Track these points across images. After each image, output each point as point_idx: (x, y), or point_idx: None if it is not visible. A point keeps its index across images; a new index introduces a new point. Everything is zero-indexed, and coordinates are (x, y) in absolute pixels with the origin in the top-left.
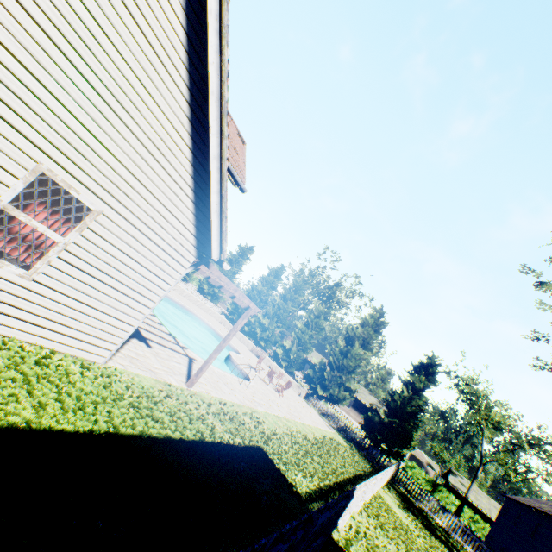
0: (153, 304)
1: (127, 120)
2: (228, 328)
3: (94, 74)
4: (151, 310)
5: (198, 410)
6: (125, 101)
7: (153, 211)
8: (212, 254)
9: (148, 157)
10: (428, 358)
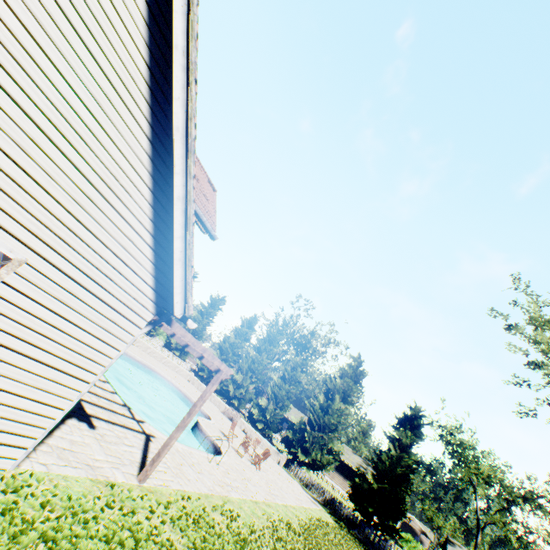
0: (95, 376)
1: (69, 152)
2: (197, 386)
3: (27, 97)
4: (91, 385)
5: (151, 518)
6: (68, 130)
7: (99, 260)
8: (174, 310)
9: (96, 196)
10: (411, 409)
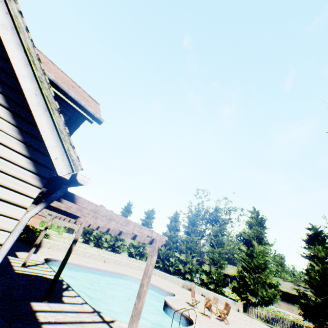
0: None
1: None
2: (158, 275)
3: None
4: None
5: None
6: None
7: None
8: (56, 169)
9: None
10: (310, 229)
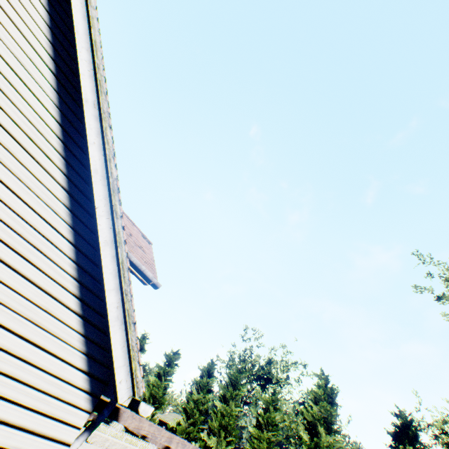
0: None
1: None
2: None
3: None
4: None
5: None
6: None
7: None
8: (118, 395)
9: None
10: (397, 416)
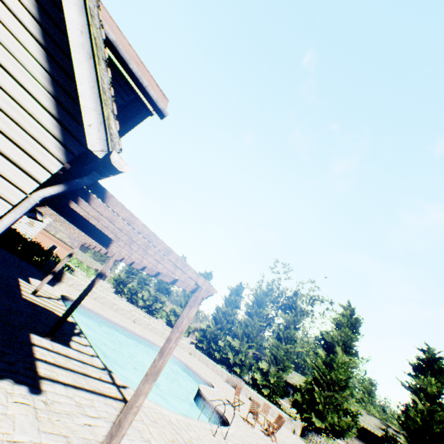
0: None
1: None
2: (198, 358)
3: None
4: None
5: None
6: None
7: None
8: (87, 140)
9: None
10: (424, 352)
